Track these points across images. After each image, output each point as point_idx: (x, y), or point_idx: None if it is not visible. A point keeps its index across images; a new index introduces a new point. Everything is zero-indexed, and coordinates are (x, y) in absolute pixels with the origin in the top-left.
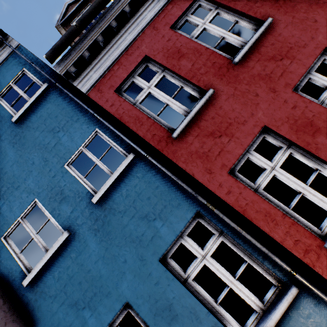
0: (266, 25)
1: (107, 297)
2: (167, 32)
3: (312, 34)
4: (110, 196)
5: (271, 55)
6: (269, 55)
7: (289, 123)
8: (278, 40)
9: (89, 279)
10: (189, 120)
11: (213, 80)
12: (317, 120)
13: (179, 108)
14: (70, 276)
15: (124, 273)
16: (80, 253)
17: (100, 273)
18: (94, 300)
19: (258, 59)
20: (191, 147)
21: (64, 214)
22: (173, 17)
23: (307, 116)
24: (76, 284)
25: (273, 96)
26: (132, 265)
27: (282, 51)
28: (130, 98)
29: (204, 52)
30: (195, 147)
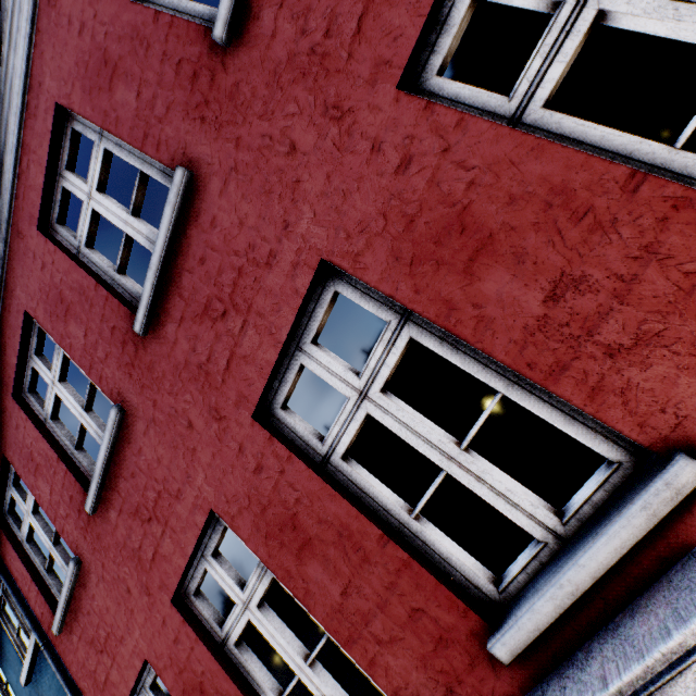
0: (111, 430)
1: None
2: (12, 408)
3: (188, 464)
4: (38, 679)
5: (135, 504)
6: (133, 503)
7: (174, 670)
8: (139, 465)
9: None
10: (62, 611)
11: (77, 535)
12: (208, 685)
13: (63, 567)
14: None
15: None
16: None
17: None
18: None
19: (120, 508)
20: (79, 654)
21: (13, 681)
22: (10, 369)
23: (196, 669)
24: None
25: (149, 604)
26: None
27: (148, 499)
28: (16, 528)
29: (57, 467)
30: (82, 657)
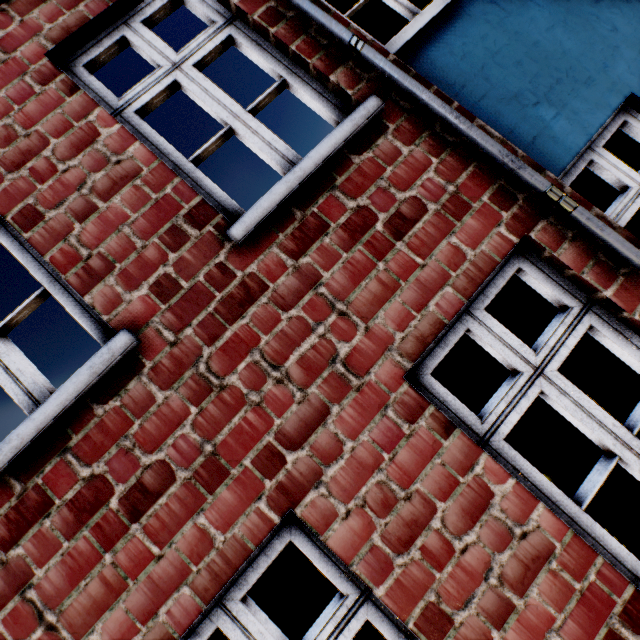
0: None
1: (585, 86)
2: None
3: None
4: None
5: None
6: None
7: None
8: None
9: (538, 58)
10: None
11: None
12: None
13: None
14: (492, 51)
15: (617, 49)
16: (508, 15)
17: (562, 47)
18: (557, 91)
19: None
20: None
21: None
22: None
23: None
24: (510, 65)
25: None
26: (630, 37)
27: None
28: None
29: None
30: None
